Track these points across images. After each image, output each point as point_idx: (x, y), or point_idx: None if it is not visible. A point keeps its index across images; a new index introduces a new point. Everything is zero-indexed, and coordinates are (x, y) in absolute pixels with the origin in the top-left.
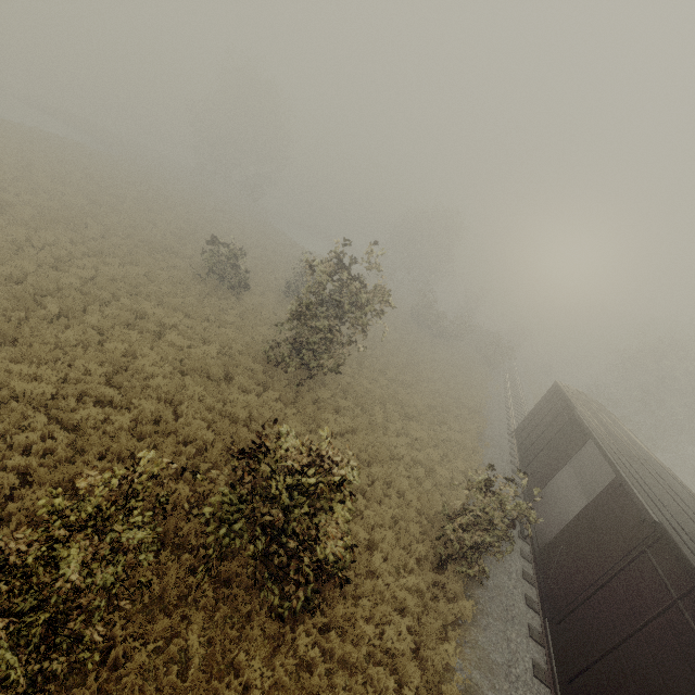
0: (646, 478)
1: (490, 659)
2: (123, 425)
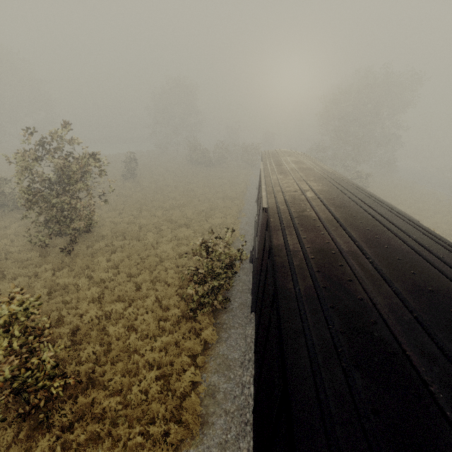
0: (284, 180)
1: (228, 360)
2: None
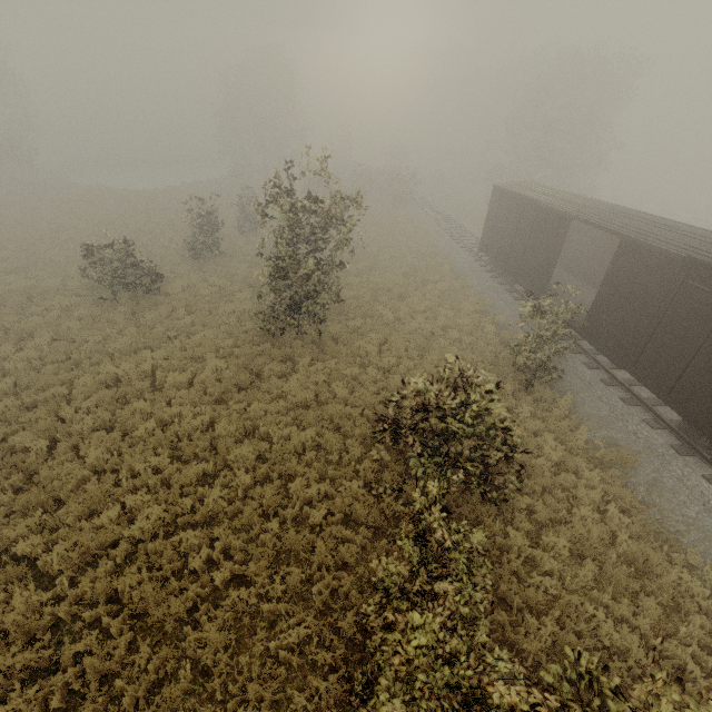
0: (640, 227)
1: (602, 418)
2: (245, 482)
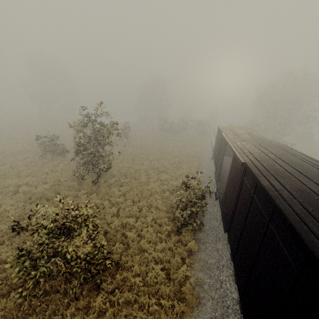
0: (247, 146)
1: (208, 264)
2: None
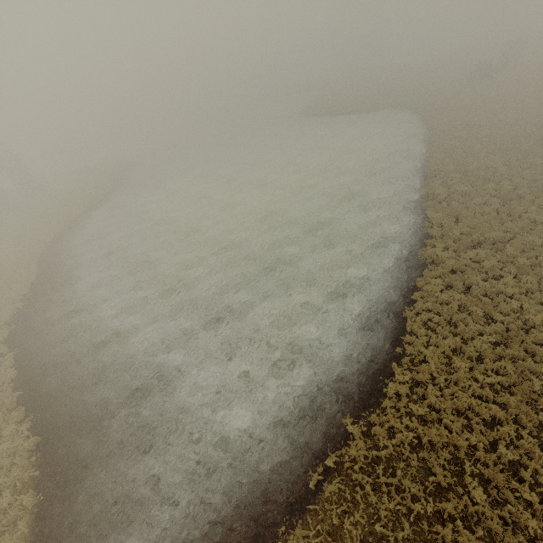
0: None
1: None
2: None
